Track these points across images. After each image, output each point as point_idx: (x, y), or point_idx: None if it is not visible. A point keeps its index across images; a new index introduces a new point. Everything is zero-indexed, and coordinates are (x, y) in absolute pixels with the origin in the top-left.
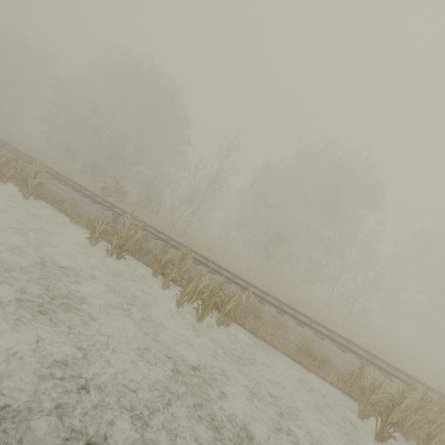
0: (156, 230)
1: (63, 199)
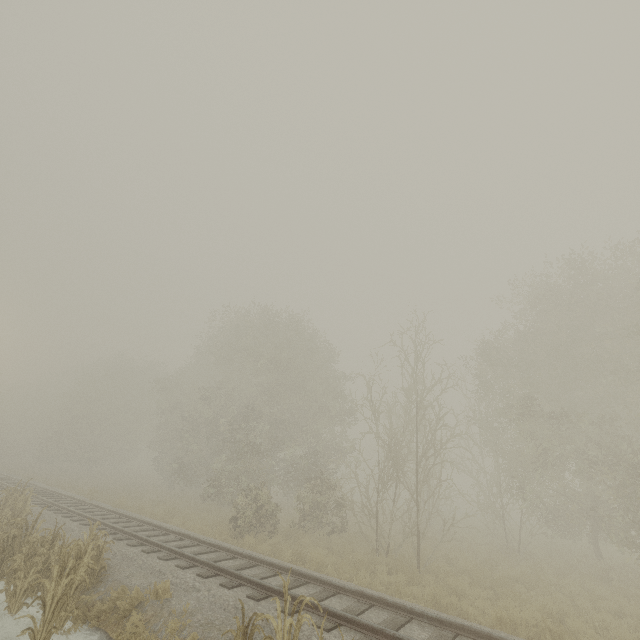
0: (362, 596)
1: (134, 601)
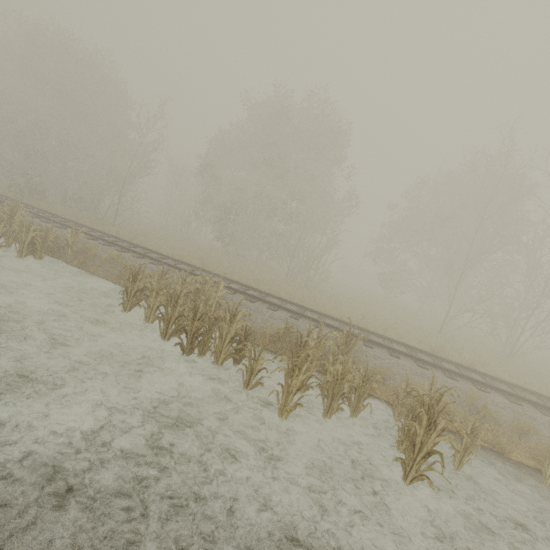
0: (42, 210)
1: None
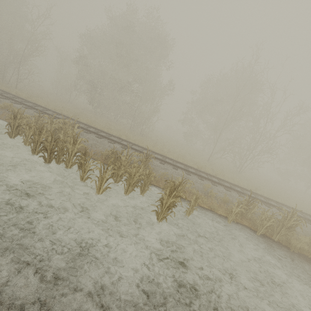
0: None
1: None
